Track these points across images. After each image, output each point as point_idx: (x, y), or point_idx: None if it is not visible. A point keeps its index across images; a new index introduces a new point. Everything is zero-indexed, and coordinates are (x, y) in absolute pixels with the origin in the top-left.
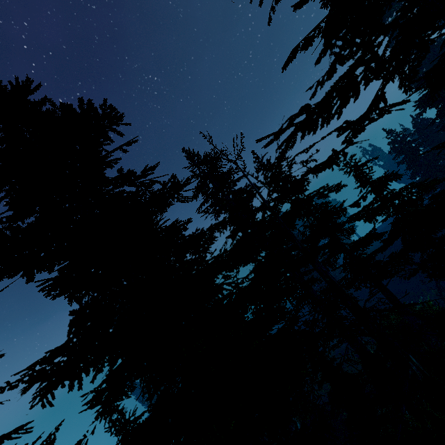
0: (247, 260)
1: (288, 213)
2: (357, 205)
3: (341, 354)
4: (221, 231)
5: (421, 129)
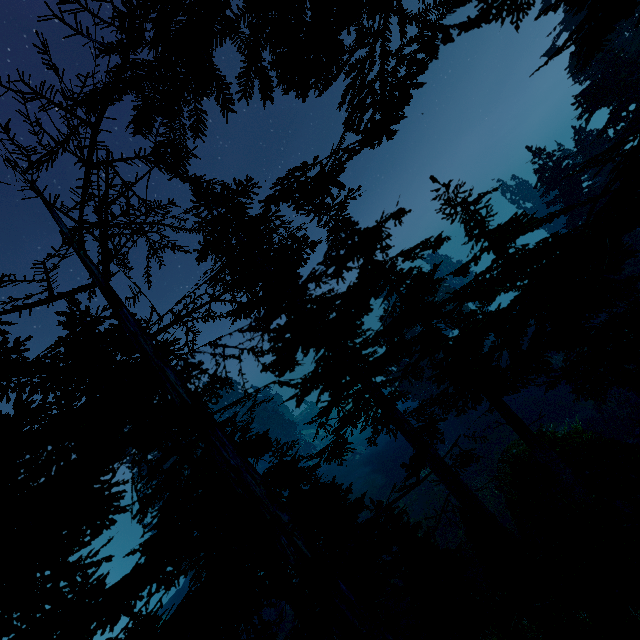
0: (285, 366)
1: (355, 287)
2: (464, 272)
3: (436, 511)
4: (249, 317)
5: (587, 149)
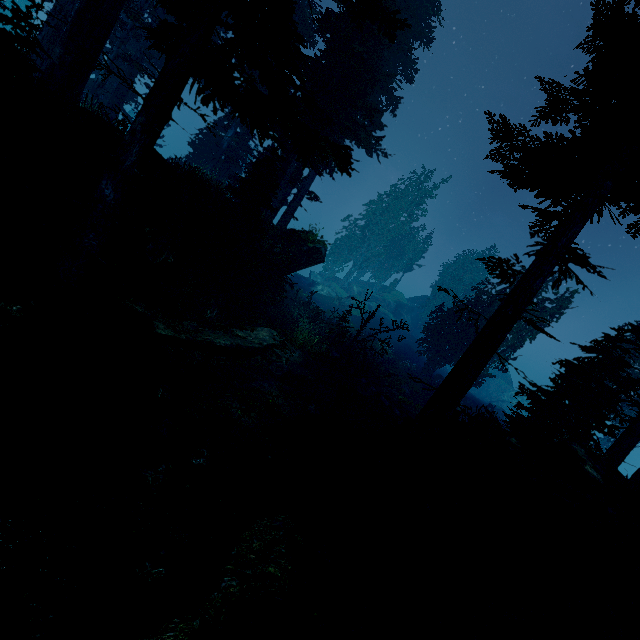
0: None
1: None
2: None
3: None
4: None
5: None
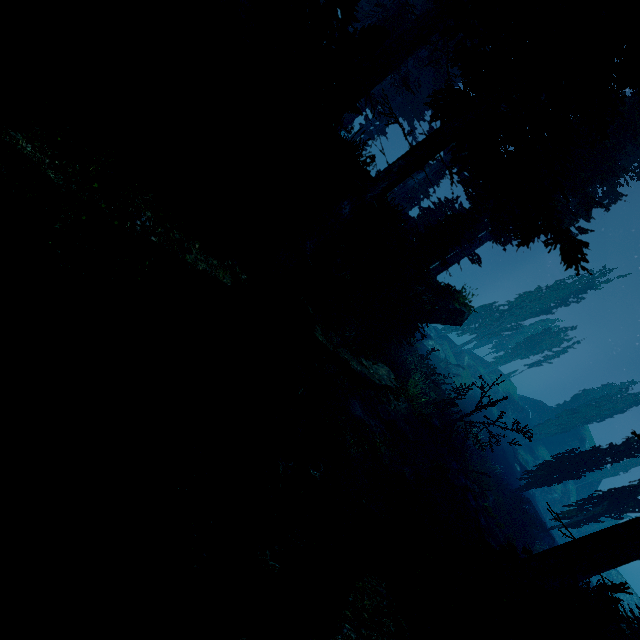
0: None
1: None
2: None
3: None
4: None
5: None
